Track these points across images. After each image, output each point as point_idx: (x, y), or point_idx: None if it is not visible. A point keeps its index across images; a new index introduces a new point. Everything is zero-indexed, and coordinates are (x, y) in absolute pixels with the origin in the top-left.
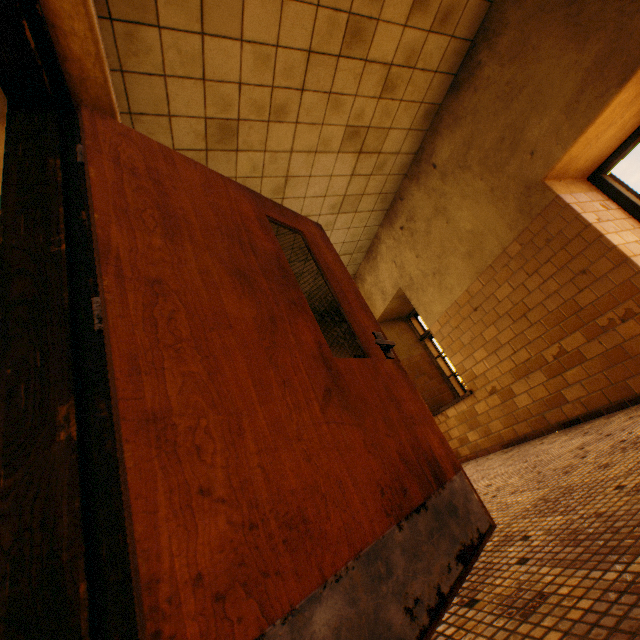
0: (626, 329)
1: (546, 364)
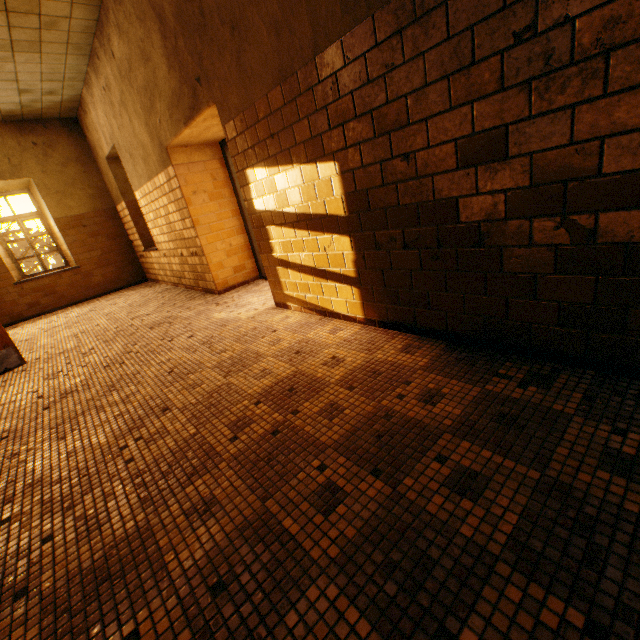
0: (197, 260)
1: (179, 256)
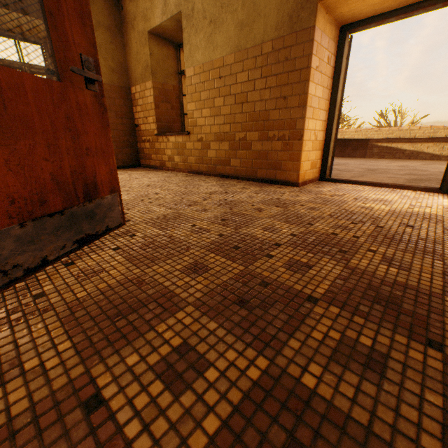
0: (276, 145)
1: (234, 141)
